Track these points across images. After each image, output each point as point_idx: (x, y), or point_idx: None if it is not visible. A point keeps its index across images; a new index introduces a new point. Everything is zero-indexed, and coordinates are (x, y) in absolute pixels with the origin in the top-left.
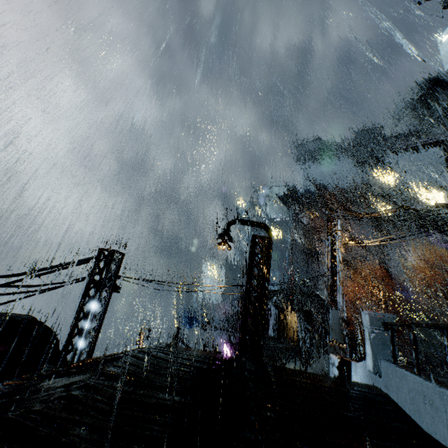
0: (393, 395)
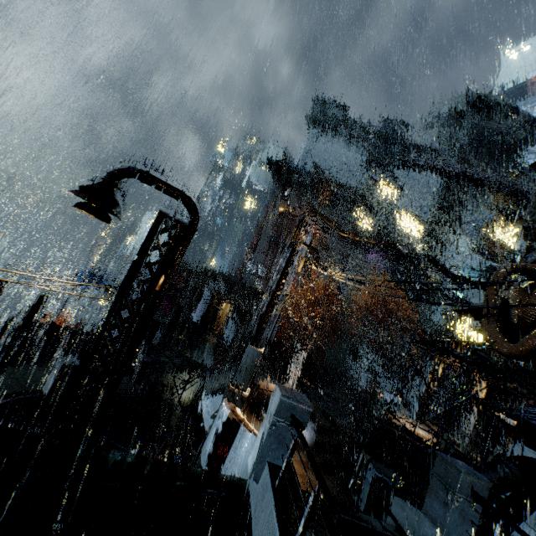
0: (255, 532)
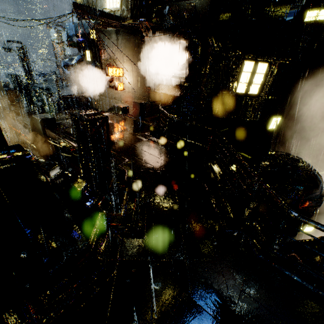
0: None
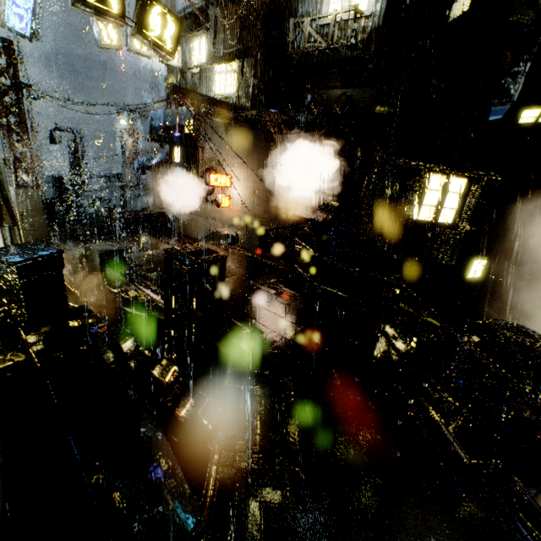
0: None
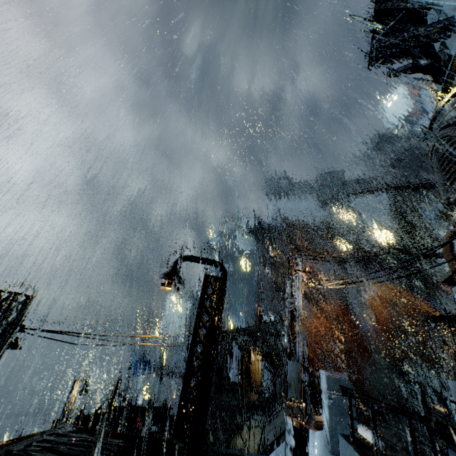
0: None
